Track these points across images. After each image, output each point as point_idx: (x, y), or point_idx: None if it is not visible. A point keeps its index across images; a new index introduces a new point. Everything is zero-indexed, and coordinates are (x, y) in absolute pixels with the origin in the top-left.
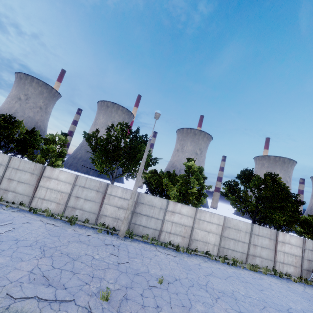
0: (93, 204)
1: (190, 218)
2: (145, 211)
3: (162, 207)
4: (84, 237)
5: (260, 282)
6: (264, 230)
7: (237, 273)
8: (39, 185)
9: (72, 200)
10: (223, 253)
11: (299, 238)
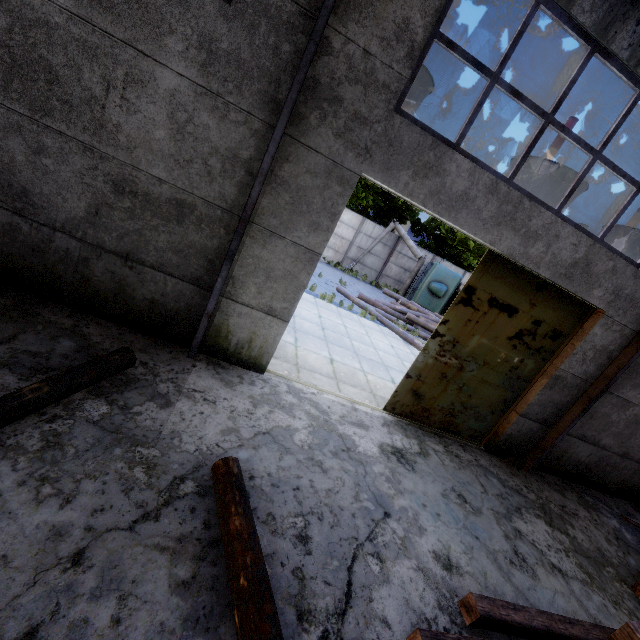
0: None
1: None
2: None
3: None
4: None
5: None
6: None
7: None
8: None
9: None
10: None
11: (357, 216)
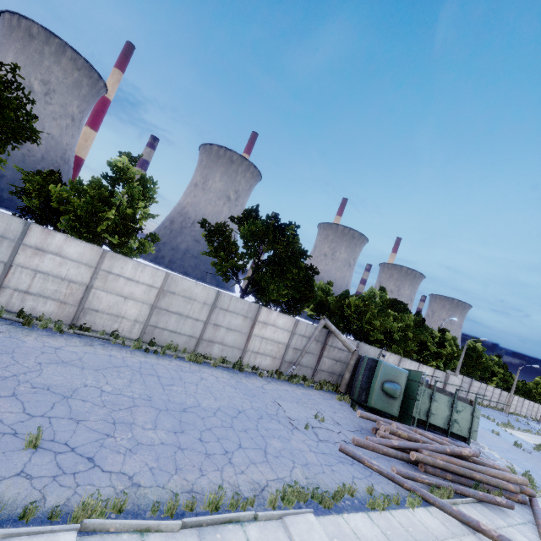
0: None
1: (84, 268)
2: None
3: (8, 235)
4: None
5: (185, 376)
6: (240, 302)
7: (151, 363)
8: None
9: None
10: (153, 335)
11: (290, 318)
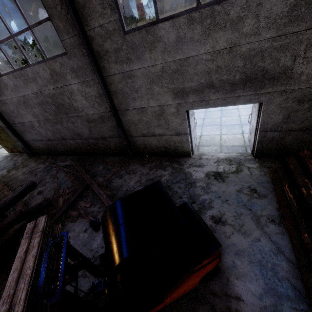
0: None
1: None
2: None
3: None
4: None
5: None
6: None
7: None
8: None
9: None
10: None
11: None
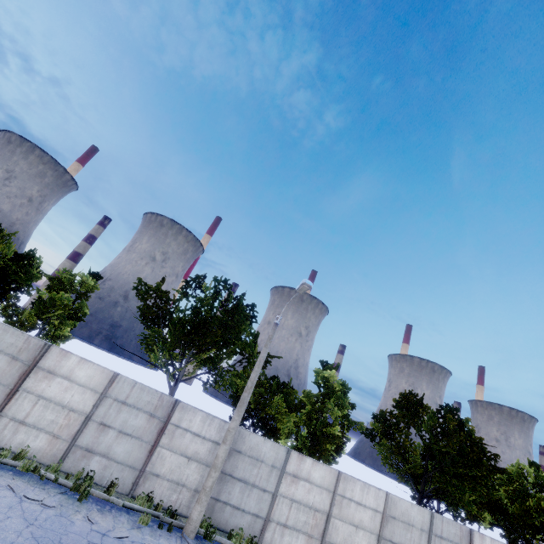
0: (135, 444)
1: (325, 493)
2: (243, 469)
3: (276, 464)
4: (115, 543)
5: None
6: (451, 525)
7: None
8: (23, 386)
9: (89, 430)
10: None
11: None
